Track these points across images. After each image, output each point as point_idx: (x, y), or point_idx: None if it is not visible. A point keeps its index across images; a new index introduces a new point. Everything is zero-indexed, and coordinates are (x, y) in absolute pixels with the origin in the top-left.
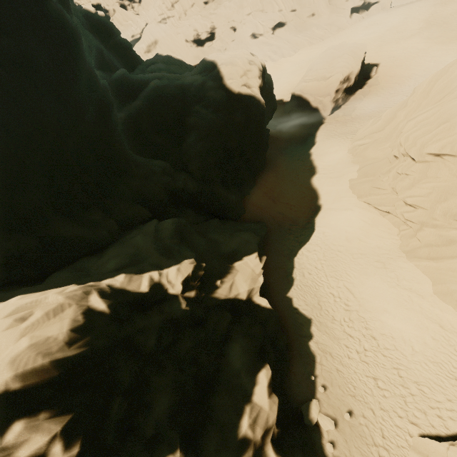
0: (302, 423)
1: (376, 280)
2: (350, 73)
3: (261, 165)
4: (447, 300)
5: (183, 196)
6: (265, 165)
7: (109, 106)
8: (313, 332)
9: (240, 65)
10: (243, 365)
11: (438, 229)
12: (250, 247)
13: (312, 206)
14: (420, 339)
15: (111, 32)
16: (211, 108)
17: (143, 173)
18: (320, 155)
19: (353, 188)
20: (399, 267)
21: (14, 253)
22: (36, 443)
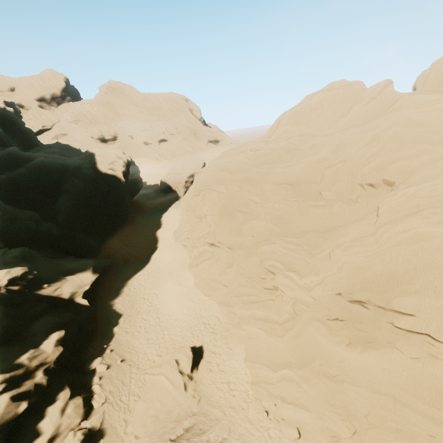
0: (83, 372)
1: (170, 284)
2: (194, 173)
3: (122, 221)
4: (198, 286)
5: (46, 238)
6: (127, 222)
7: None
8: (120, 321)
9: (110, 157)
10: (41, 329)
11: (197, 248)
12: (85, 267)
13: (153, 248)
14: (181, 311)
15: (15, 122)
16: (83, 180)
17: (9, 217)
18: (166, 217)
19: (174, 234)
20: (184, 275)
21: None
22: None
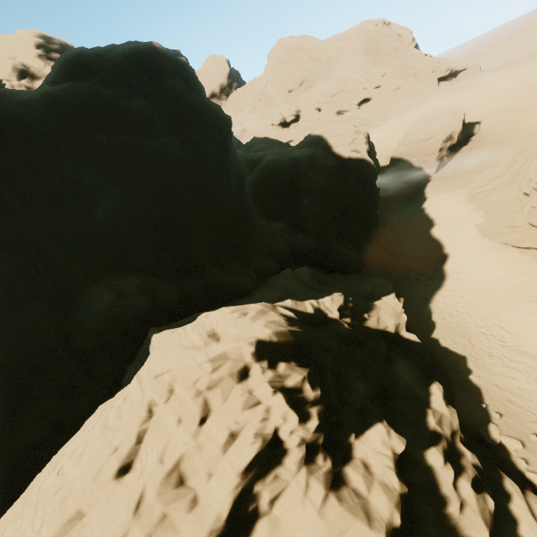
0: (484, 444)
1: (532, 313)
2: (452, 133)
3: (374, 221)
4: None
5: (302, 253)
6: (378, 222)
7: (244, 176)
8: (471, 367)
9: (348, 135)
10: (412, 379)
11: None
12: (386, 288)
13: (437, 256)
14: None
15: None
16: (324, 173)
17: (268, 231)
18: (435, 208)
19: (482, 231)
20: None
21: (188, 291)
22: (296, 378)
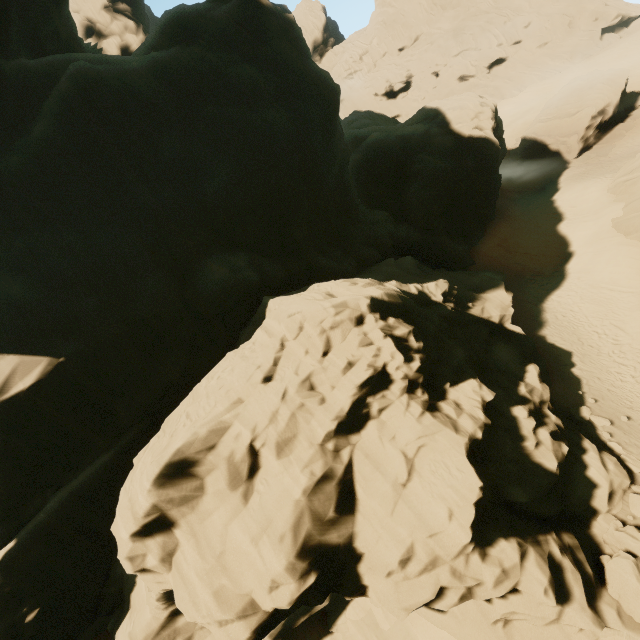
0: (572, 421)
1: None
2: (605, 106)
3: (491, 214)
4: None
5: (404, 246)
6: (495, 215)
7: (348, 156)
8: (575, 362)
9: (471, 108)
10: (510, 359)
11: None
12: (495, 282)
13: (560, 254)
14: None
15: None
16: (438, 155)
17: (370, 220)
18: (567, 200)
19: (617, 226)
20: None
21: (292, 271)
22: (403, 330)
